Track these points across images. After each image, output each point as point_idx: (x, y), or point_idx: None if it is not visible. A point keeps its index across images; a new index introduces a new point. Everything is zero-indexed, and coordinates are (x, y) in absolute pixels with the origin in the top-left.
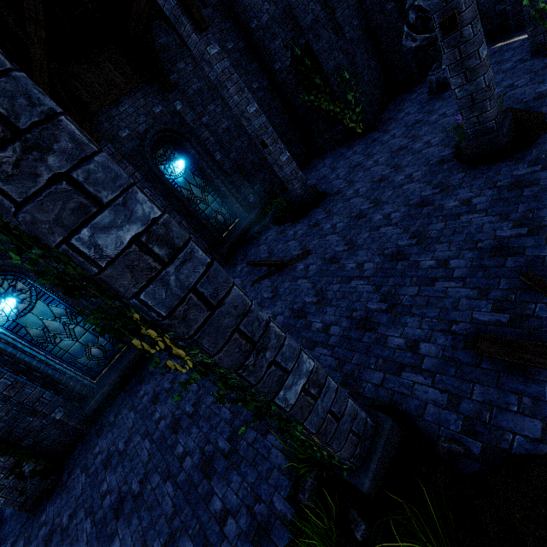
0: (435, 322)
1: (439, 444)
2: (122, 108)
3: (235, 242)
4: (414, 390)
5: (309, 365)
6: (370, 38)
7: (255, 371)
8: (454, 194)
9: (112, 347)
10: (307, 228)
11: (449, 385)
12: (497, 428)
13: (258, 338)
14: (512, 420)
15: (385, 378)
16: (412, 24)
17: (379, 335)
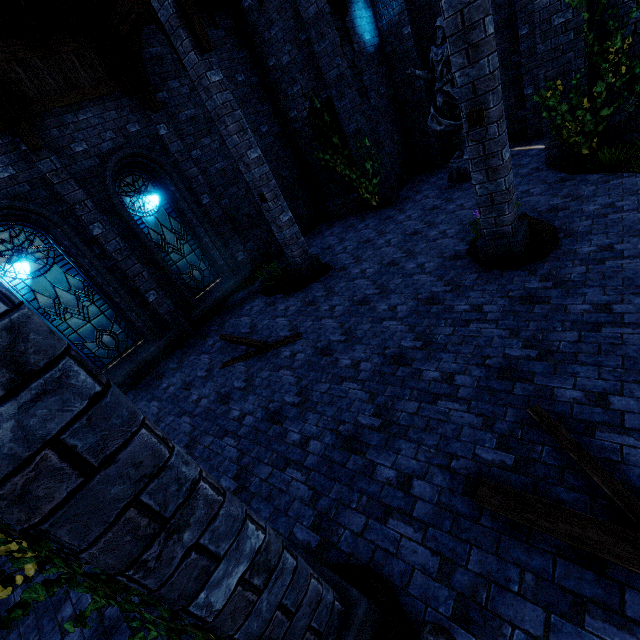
0: (433, 453)
1: (424, 635)
2: (83, 115)
3: (211, 307)
4: (401, 547)
5: (257, 540)
6: (396, 110)
7: (158, 568)
8: (465, 296)
9: None
10: (301, 305)
11: (442, 545)
12: (494, 616)
13: (173, 512)
14: (512, 605)
15: (368, 524)
16: (439, 107)
17: (367, 461)
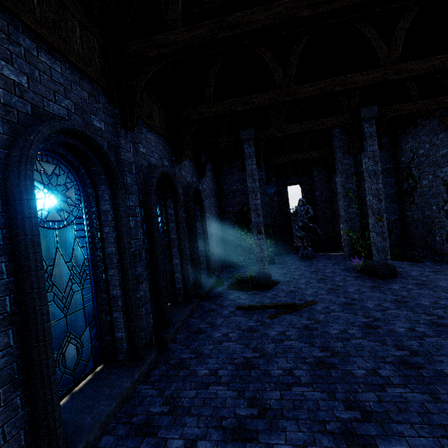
0: None
1: None
2: (186, 162)
3: (207, 291)
4: None
5: None
6: None
7: None
8: (390, 285)
9: (88, 357)
10: (286, 292)
11: None
12: None
13: None
14: None
15: None
16: (300, 226)
17: None
